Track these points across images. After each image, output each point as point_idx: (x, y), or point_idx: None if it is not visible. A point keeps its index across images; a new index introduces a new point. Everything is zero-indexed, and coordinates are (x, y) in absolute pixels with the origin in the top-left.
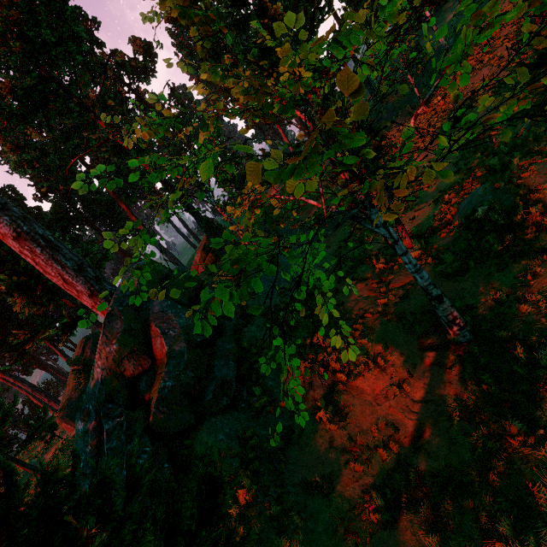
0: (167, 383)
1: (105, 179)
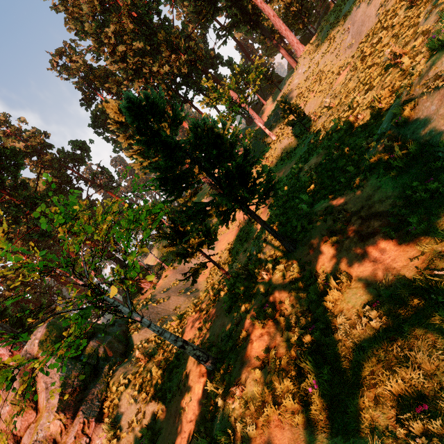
0: (40, 434)
1: None
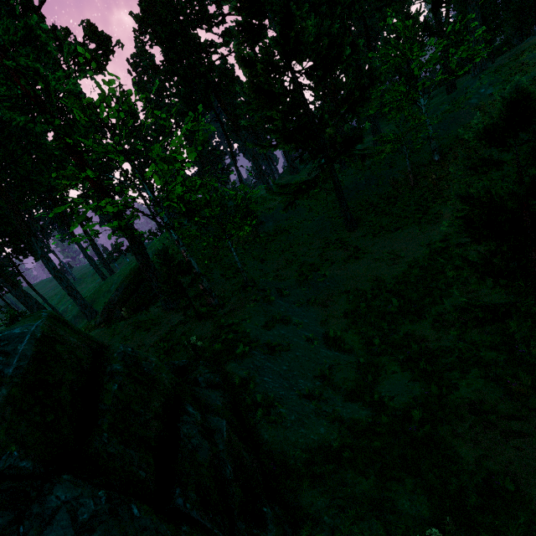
0: None
1: None
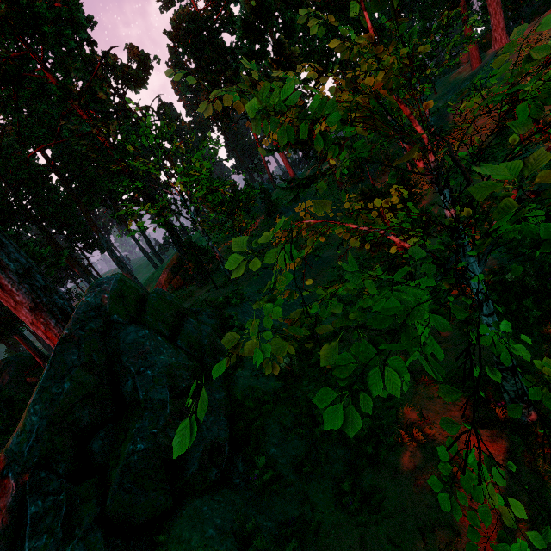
0: (138, 445)
1: (274, 125)
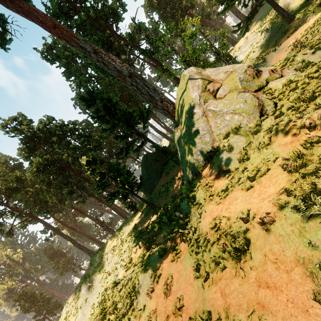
0: (241, 76)
1: None
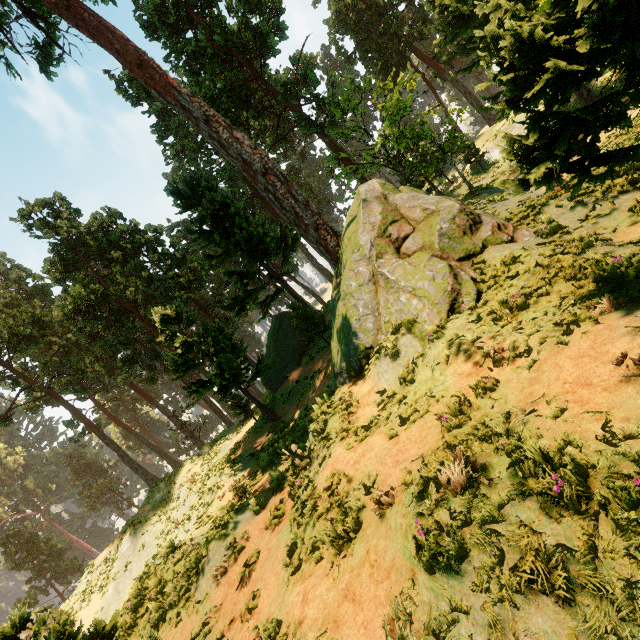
0: (443, 226)
1: None
